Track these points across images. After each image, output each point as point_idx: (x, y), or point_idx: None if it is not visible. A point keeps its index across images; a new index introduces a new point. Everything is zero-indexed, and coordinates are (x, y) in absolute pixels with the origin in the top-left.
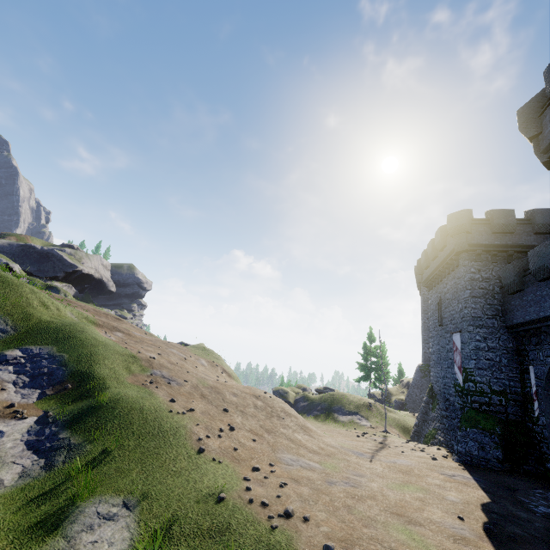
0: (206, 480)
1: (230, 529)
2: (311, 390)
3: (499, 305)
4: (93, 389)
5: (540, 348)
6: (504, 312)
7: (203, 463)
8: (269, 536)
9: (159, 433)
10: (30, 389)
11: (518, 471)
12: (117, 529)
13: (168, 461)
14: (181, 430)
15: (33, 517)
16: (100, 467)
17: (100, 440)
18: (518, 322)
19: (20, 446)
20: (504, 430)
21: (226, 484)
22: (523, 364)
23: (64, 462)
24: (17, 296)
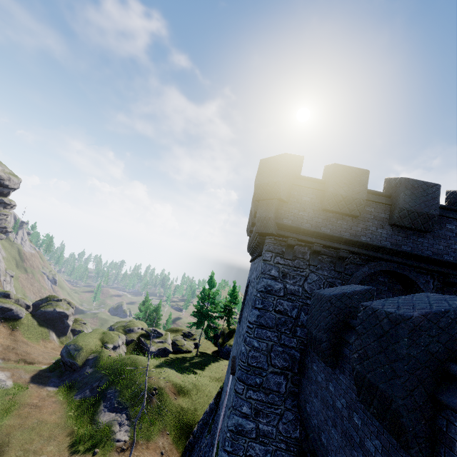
0: None
1: None
2: (142, 329)
3: (299, 350)
4: None
5: None
6: (302, 366)
7: None
8: None
9: None
10: None
11: None
12: None
13: None
14: None
15: None
16: None
17: None
18: (310, 425)
19: None
20: None
21: None
22: None
23: None
24: None
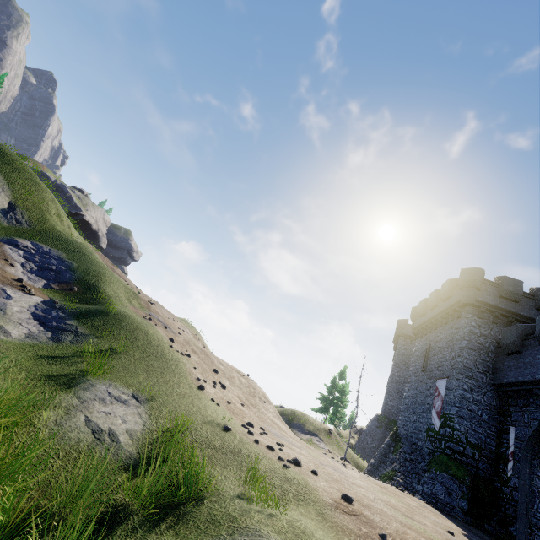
0: (209, 411)
1: (242, 454)
2: None
3: (491, 363)
4: (98, 300)
5: (526, 410)
6: (494, 370)
7: (203, 398)
8: (284, 471)
9: (162, 358)
10: (37, 276)
11: (479, 528)
12: (129, 412)
13: (172, 382)
14: (182, 364)
15: (44, 370)
16: (108, 360)
17: (107, 340)
18: (509, 381)
19: (26, 314)
20: (472, 482)
21: (228, 422)
22: (504, 424)
23: (72, 342)
24: (40, 197)
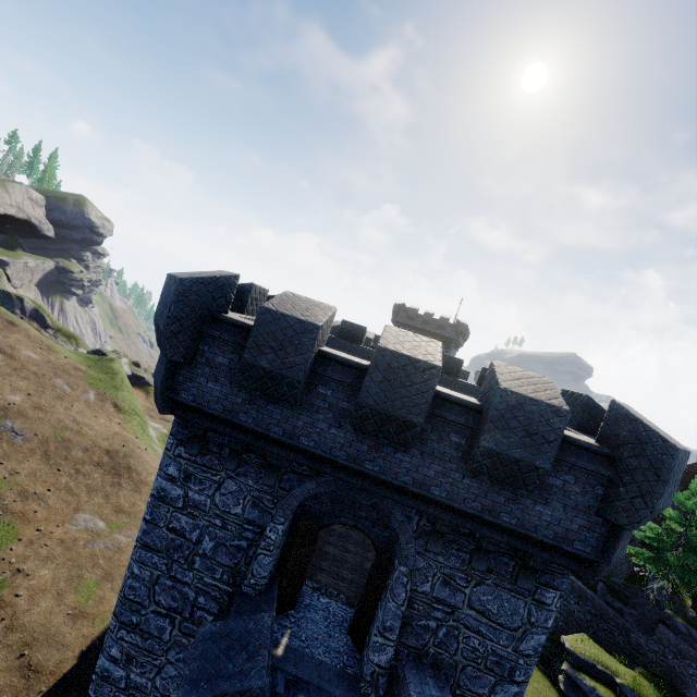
0: None
1: None
2: None
3: None
4: None
5: None
6: None
7: None
8: None
9: None
10: None
11: None
12: None
13: None
14: None
15: None
16: None
17: None
18: None
19: None
20: None
21: None
22: None
23: None
24: None
